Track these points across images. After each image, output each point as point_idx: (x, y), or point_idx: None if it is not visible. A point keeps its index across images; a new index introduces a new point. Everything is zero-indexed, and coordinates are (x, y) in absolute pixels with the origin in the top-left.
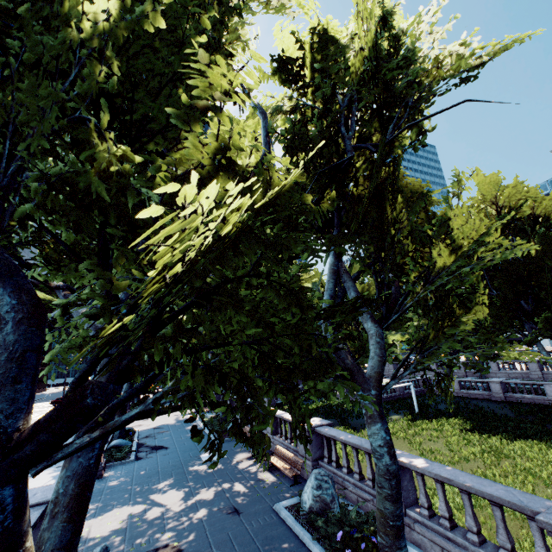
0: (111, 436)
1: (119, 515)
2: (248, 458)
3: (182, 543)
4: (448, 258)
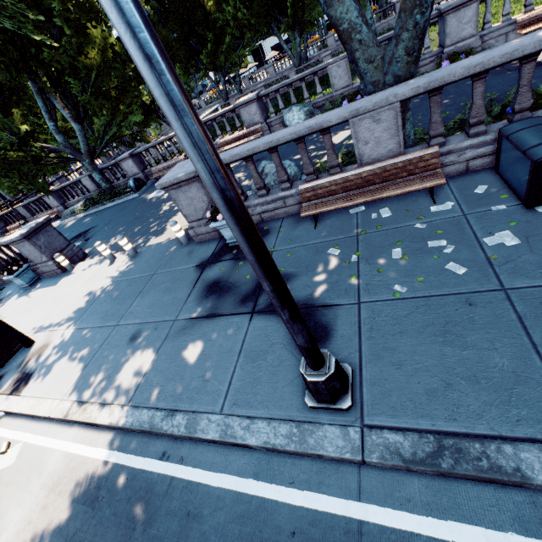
0: None
1: (182, 217)
2: None
3: None
4: None
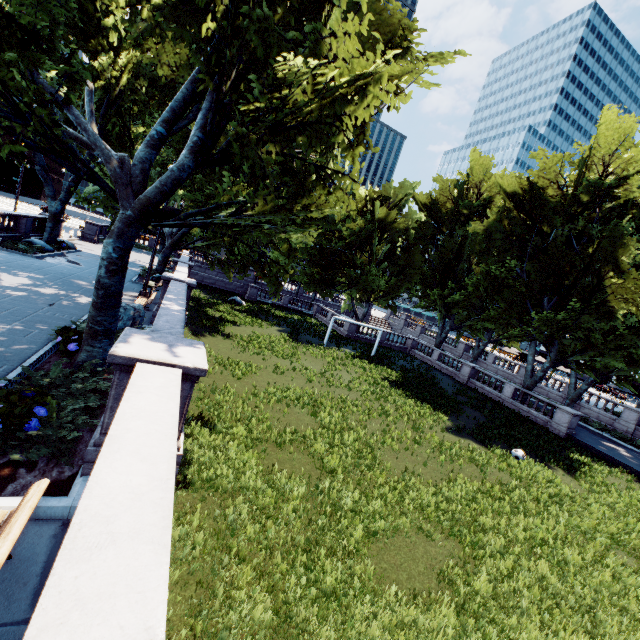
0: (39, 238)
1: None
2: (135, 296)
3: None
4: (312, 106)
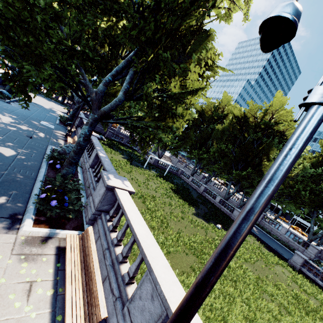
0: (3, 88)
1: None
2: (62, 134)
3: None
4: (177, 89)
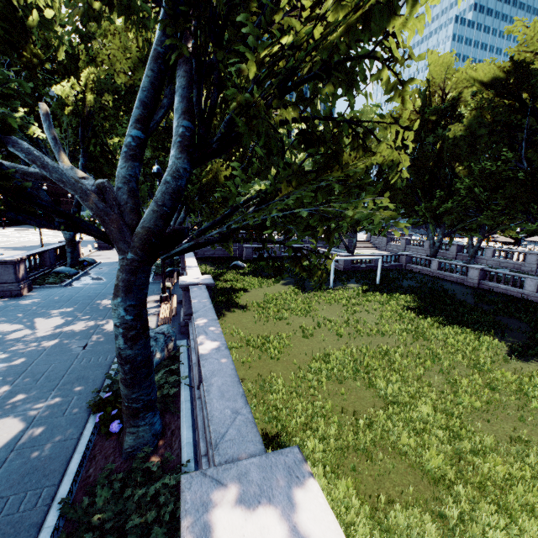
0: (64, 264)
1: None
2: (157, 301)
3: (3, 366)
4: None
